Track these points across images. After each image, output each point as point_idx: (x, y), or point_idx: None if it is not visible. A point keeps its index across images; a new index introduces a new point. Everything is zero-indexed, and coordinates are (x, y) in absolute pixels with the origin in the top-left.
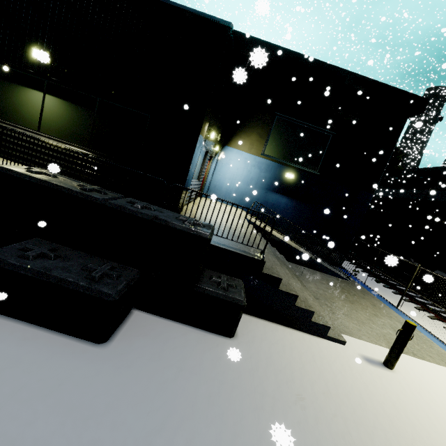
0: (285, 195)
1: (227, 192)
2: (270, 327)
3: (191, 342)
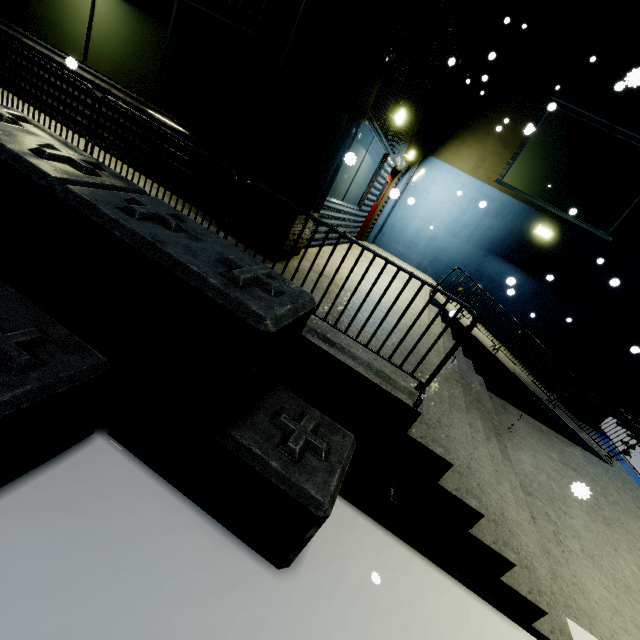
0: (521, 268)
1: (412, 242)
2: (392, 555)
3: (172, 559)
